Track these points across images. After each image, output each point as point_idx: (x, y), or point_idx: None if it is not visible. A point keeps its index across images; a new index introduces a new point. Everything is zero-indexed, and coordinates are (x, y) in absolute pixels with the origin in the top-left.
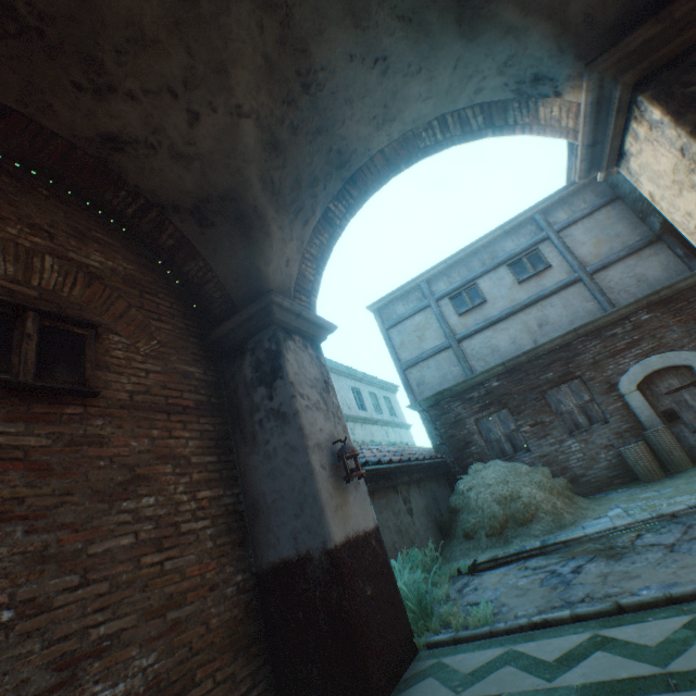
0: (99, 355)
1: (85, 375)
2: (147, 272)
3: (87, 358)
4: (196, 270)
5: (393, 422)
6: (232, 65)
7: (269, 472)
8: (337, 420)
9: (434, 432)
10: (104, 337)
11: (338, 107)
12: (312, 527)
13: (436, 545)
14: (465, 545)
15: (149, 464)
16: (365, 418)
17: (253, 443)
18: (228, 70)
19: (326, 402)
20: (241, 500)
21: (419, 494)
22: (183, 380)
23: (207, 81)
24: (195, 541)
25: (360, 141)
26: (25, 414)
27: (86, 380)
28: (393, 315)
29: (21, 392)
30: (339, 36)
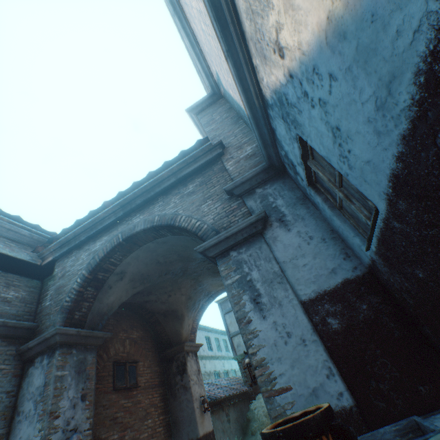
0: (138, 371)
1: (136, 379)
2: (145, 332)
3: (136, 373)
4: (159, 328)
5: (227, 356)
6: (182, 287)
7: (180, 408)
8: (202, 386)
9: (243, 374)
10: (138, 363)
11: (208, 286)
12: (194, 430)
13: (240, 439)
14: (252, 438)
15: (149, 408)
16: (212, 356)
17: (175, 396)
18: (181, 288)
19: (199, 379)
20: (170, 419)
21: (234, 410)
22: (155, 373)
23: (175, 290)
24: (160, 434)
25: (214, 289)
26: (128, 396)
27: (137, 381)
28: (227, 307)
29: (126, 389)
30: (209, 278)
